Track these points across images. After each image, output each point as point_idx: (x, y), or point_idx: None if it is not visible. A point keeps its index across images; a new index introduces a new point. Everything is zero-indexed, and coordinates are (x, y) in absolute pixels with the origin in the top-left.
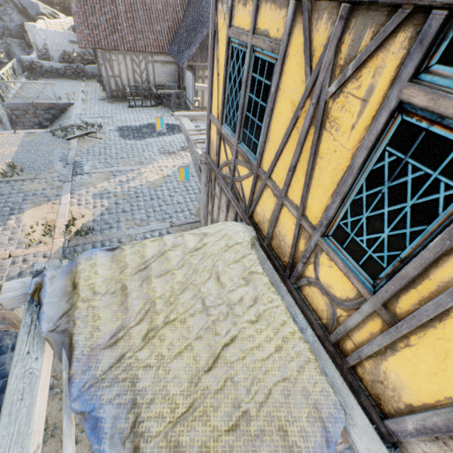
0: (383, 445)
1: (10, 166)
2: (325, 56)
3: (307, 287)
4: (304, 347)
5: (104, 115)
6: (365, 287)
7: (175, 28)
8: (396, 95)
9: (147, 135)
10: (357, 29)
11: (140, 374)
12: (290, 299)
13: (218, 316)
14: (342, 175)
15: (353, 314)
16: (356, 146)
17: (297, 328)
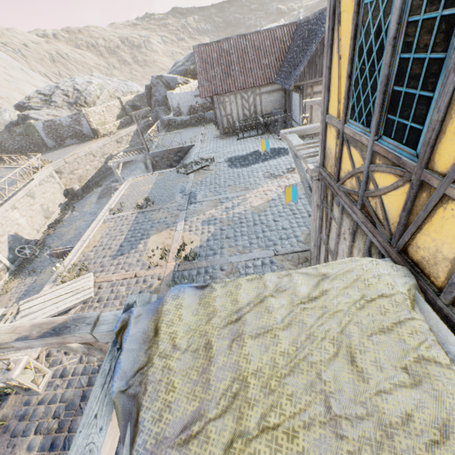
0: None
1: (146, 200)
2: None
3: None
4: None
5: (216, 150)
6: None
7: (281, 57)
8: None
9: (253, 162)
10: None
11: None
12: None
13: (359, 444)
14: None
15: None
16: None
17: None
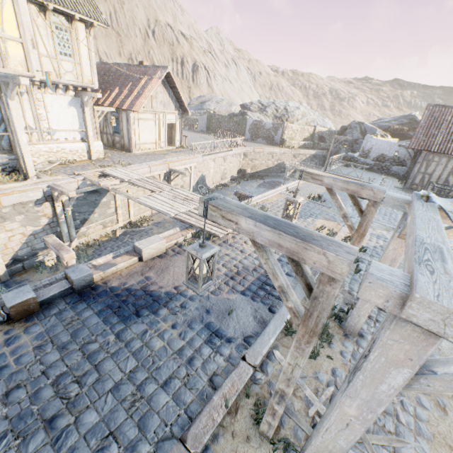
0: None
1: (318, 197)
2: None
3: None
4: None
5: None
6: None
7: None
8: None
9: None
10: None
11: None
12: None
13: None
14: None
15: None
16: None
17: None
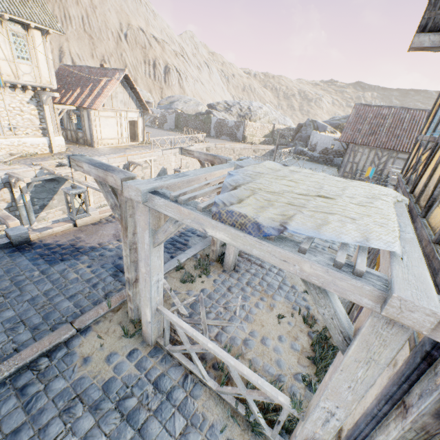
0: (433, 292)
1: None
2: None
3: (436, 208)
4: (392, 225)
5: None
6: None
7: None
8: None
9: None
10: None
11: (261, 180)
12: (408, 222)
13: (326, 192)
14: None
15: None
16: None
17: (396, 221)
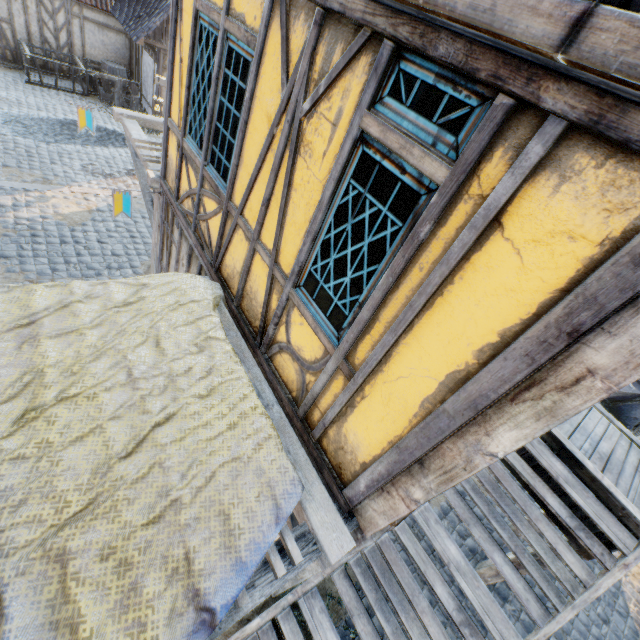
0: (339, 515)
1: None
2: (300, 64)
3: (279, 355)
4: (266, 423)
5: None
6: (331, 341)
7: None
8: (358, 123)
9: (63, 138)
10: (330, 41)
11: (4, 470)
12: (258, 372)
13: (151, 390)
14: (314, 211)
15: (320, 376)
16: (327, 177)
17: (261, 403)
